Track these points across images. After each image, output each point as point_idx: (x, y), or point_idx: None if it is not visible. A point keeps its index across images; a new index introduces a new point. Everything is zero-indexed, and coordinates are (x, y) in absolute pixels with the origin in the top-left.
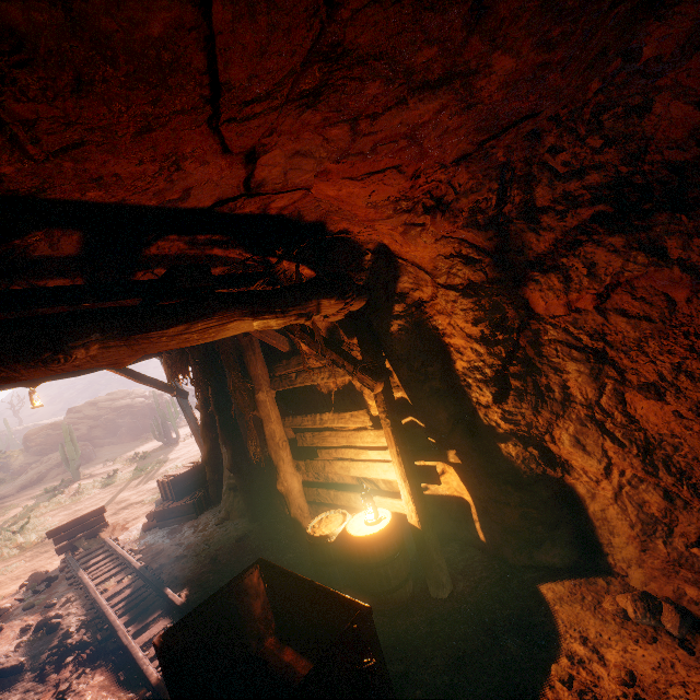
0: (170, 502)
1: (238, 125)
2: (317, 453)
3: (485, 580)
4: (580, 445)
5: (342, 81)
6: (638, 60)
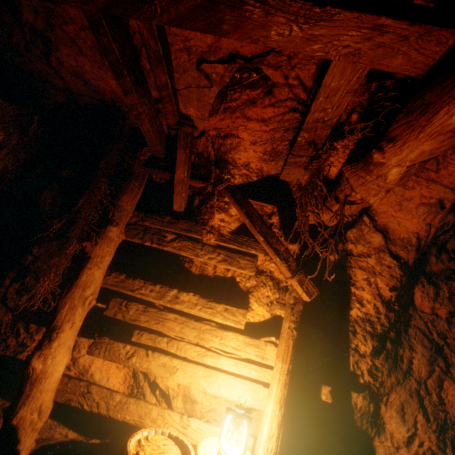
0: None
1: None
2: (133, 334)
3: None
4: (402, 412)
5: None
6: None
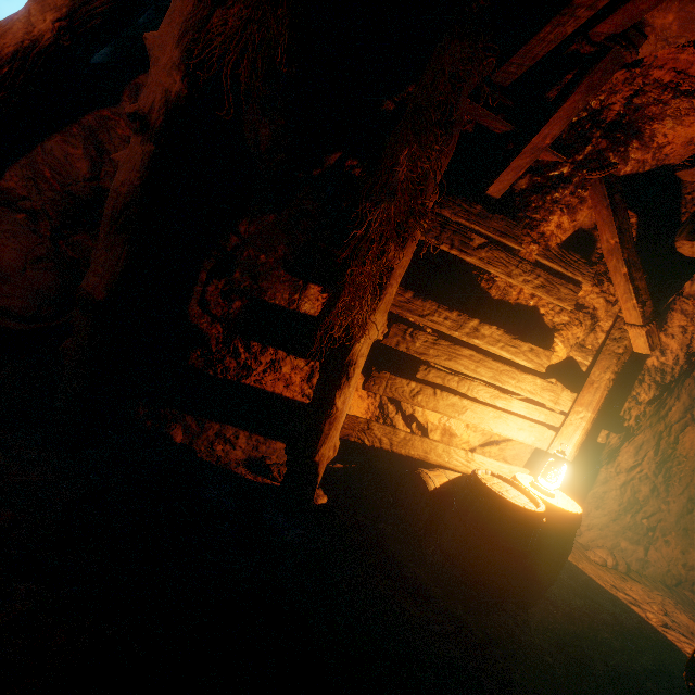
0: None
1: None
2: (419, 370)
3: None
4: (639, 448)
5: None
6: None
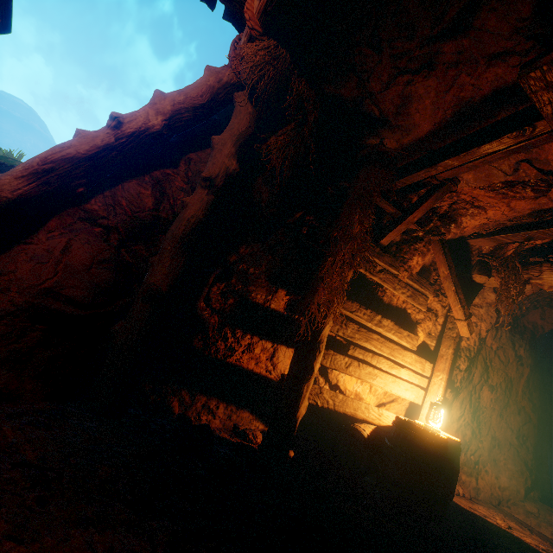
0: None
1: None
2: (350, 348)
3: None
4: (462, 403)
5: None
6: None
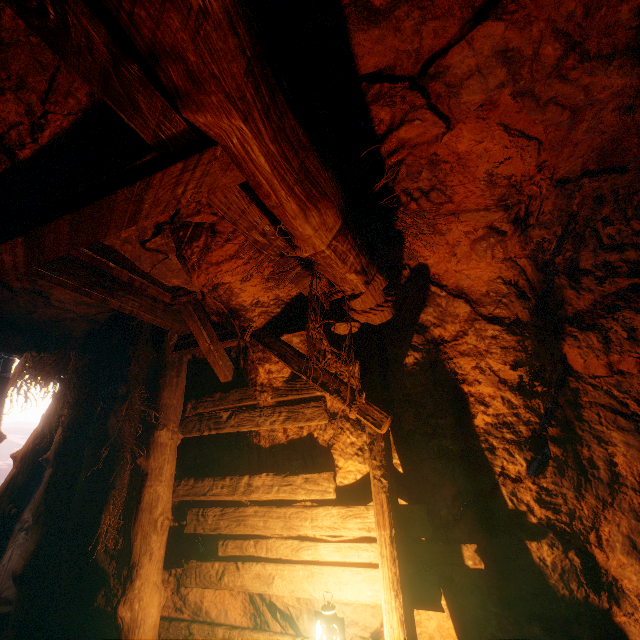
0: None
1: None
2: (218, 546)
3: None
4: (636, 552)
5: None
6: None
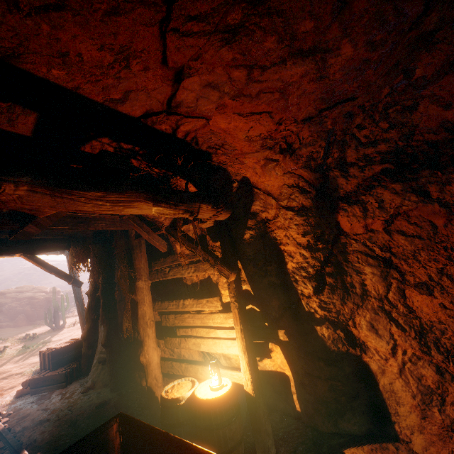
0: (46, 371)
1: (179, 38)
2: (176, 331)
3: (301, 445)
4: (374, 329)
5: (253, 27)
6: (412, 77)
